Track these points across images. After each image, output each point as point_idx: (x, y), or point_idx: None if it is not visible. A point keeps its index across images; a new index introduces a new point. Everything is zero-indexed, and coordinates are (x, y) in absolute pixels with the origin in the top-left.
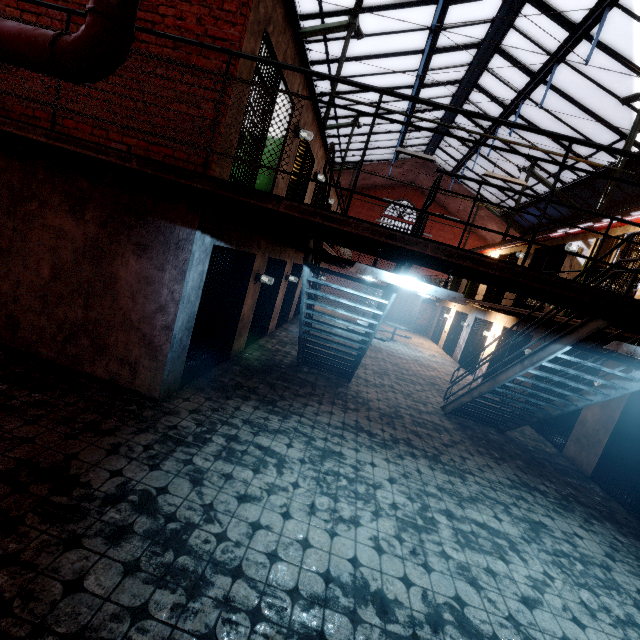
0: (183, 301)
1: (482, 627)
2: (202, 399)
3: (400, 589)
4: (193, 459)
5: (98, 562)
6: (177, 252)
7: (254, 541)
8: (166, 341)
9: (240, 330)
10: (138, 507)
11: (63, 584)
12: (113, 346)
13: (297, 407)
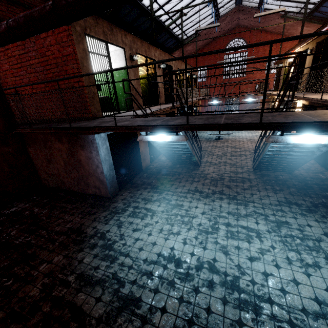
0: (103, 161)
1: (220, 269)
2: (127, 193)
3: (188, 257)
4: (120, 218)
5: (87, 255)
6: (92, 145)
7: (135, 244)
8: (103, 177)
9: (143, 158)
10: (100, 238)
11: (78, 261)
12: (90, 183)
13: (168, 187)
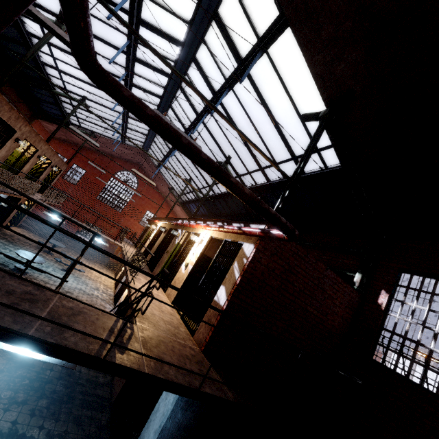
0: None
1: None
2: None
3: None
4: None
5: None
6: None
7: None
8: None
9: None
10: None
11: None
12: None
13: None
